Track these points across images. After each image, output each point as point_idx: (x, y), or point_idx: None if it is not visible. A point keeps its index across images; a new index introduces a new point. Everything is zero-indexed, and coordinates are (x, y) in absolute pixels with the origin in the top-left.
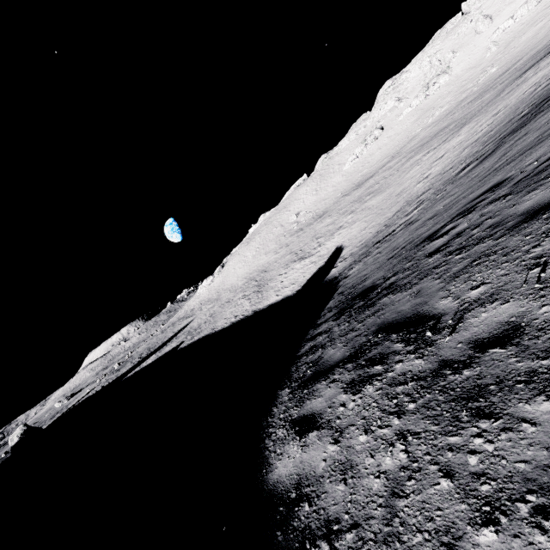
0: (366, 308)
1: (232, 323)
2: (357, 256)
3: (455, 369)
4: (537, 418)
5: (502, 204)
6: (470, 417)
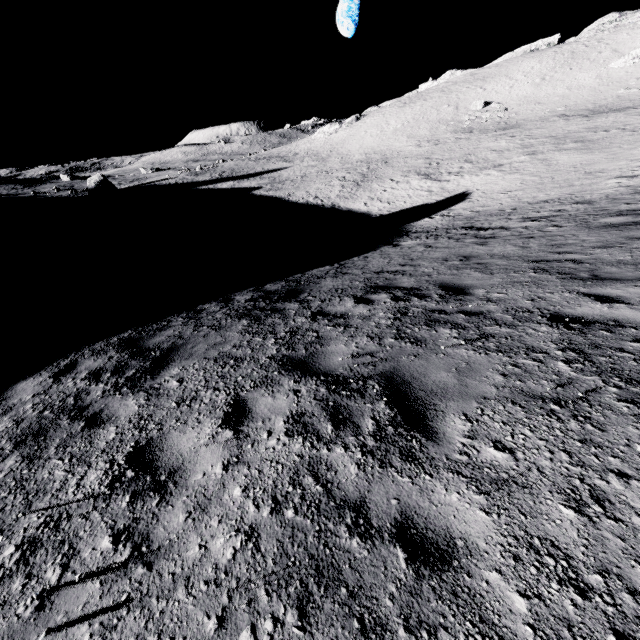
0: (242, 315)
1: (307, 203)
2: (447, 226)
3: (74, 415)
4: (3, 463)
5: (375, 323)
6: (19, 440)
